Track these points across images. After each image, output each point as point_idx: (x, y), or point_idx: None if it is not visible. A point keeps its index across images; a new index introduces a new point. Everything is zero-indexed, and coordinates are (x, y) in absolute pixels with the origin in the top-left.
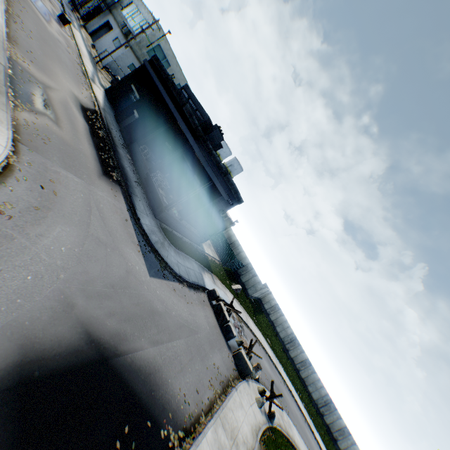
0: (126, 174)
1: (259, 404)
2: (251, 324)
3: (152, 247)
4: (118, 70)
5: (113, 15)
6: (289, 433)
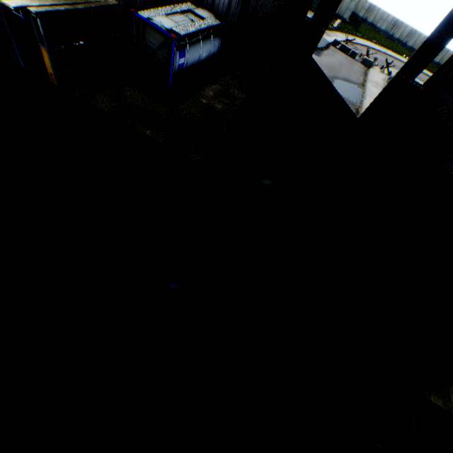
0: None
1: (381, 73)
2: (358, 42)
3: None
4: None
5: None
6: None
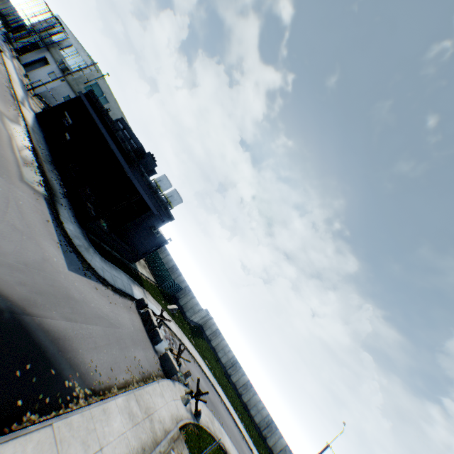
0: (53, 185)
1: (184, 401)
2: (186, 342)
3: (75, 249)
4: (53, 100)
5: (51, 53)
6: (218, 437)
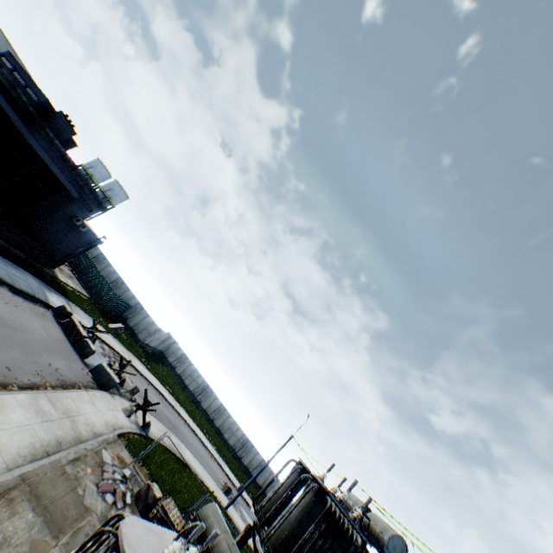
0: None
1: (126, 413)
2: (137, 364)
3: None
4: None
5: None
6: (176, 450)
